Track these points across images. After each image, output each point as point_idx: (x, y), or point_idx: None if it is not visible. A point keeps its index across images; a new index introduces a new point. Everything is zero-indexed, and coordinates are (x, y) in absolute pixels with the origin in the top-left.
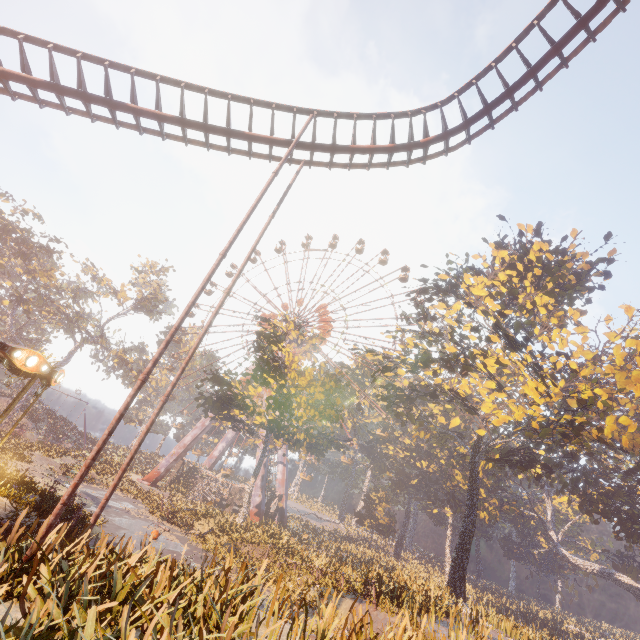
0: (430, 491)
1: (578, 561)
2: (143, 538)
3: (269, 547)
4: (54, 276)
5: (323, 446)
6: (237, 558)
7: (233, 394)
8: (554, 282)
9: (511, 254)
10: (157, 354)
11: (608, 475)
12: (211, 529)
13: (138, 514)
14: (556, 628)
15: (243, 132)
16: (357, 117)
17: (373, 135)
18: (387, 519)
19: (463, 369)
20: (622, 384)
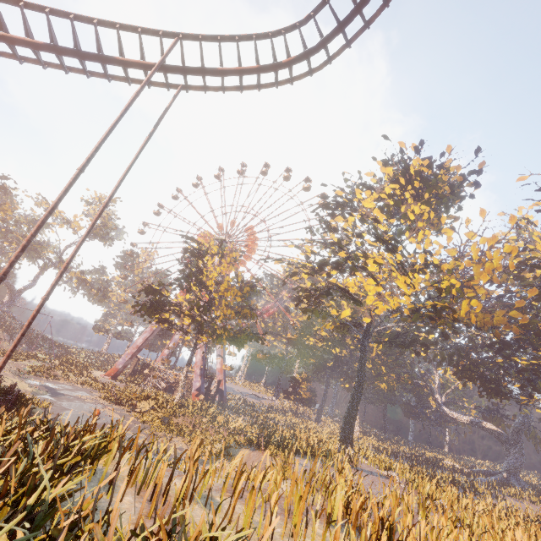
0: (342, 371)
1: (455, 415)
2: (85, 416)
3: (195, 417)
4: (9, 210)
5: (241, 339)
6: (168, 426)
7: (167, 302)
8: (430, 193)
9: (396, 170)
10: (13, 257)
11: (476, 349)
12: (152, 407)
13: (89, 399)
14: (435, 463)
15: (114, 57)
16: (222, 39)
17: (238, 57)
18: (309, 394)
19: (350, 270)
20: (478, 275)
